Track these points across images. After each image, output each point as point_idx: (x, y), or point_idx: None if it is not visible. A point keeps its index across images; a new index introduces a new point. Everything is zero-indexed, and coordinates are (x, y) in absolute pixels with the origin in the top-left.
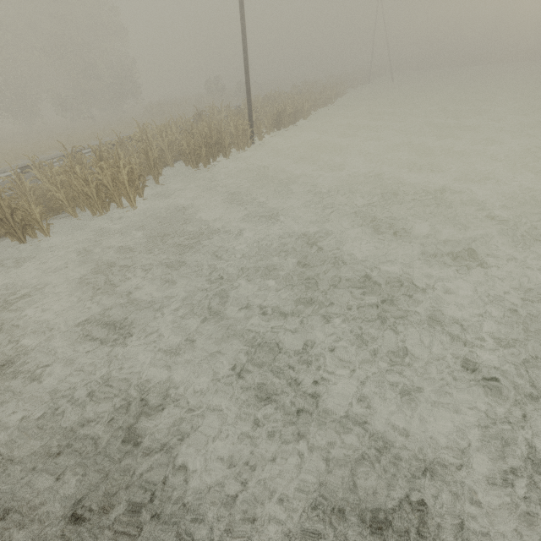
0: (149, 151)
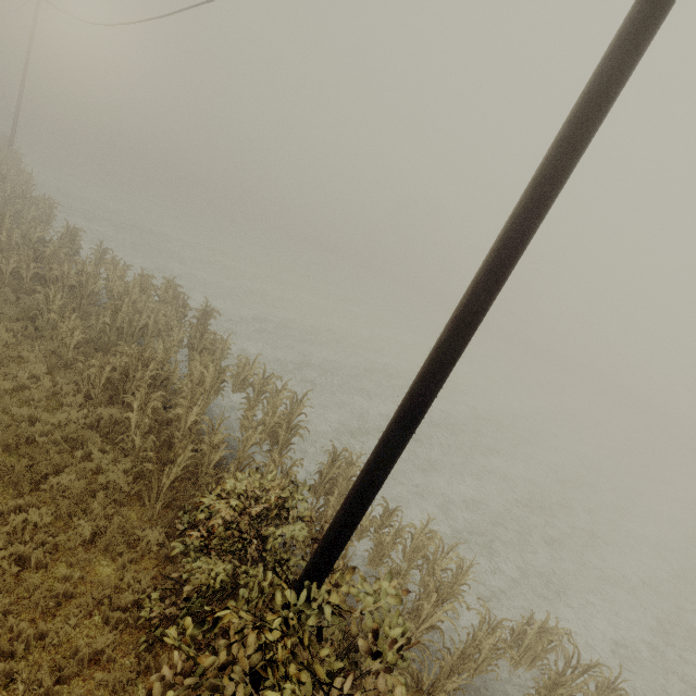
0: (8, 164)
